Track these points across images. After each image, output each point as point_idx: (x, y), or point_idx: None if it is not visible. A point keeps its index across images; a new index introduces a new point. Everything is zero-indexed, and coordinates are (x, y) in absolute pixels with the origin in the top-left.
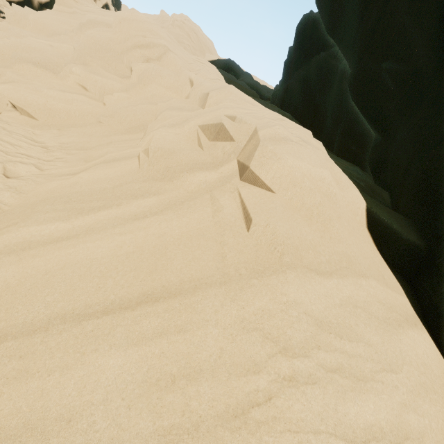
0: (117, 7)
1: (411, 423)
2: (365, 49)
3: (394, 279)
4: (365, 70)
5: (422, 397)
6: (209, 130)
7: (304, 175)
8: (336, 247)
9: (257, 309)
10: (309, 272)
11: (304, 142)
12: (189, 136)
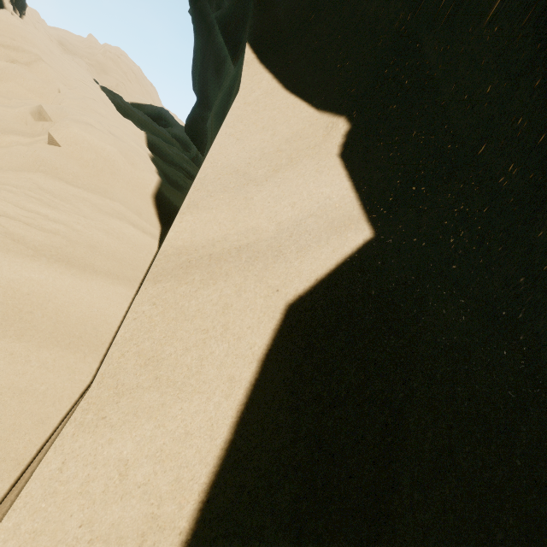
0: (19, 7)
1: (75, 226)
2: (198, 101)
3: (157, 222)
4: (196, 114)
5: (99, 230)
6: (35, 112)
7: (87, 141)
8: (100, 184)
9: (0, 176)
10: (59, 179)
11: (110, 133)
12: (18, 115)
